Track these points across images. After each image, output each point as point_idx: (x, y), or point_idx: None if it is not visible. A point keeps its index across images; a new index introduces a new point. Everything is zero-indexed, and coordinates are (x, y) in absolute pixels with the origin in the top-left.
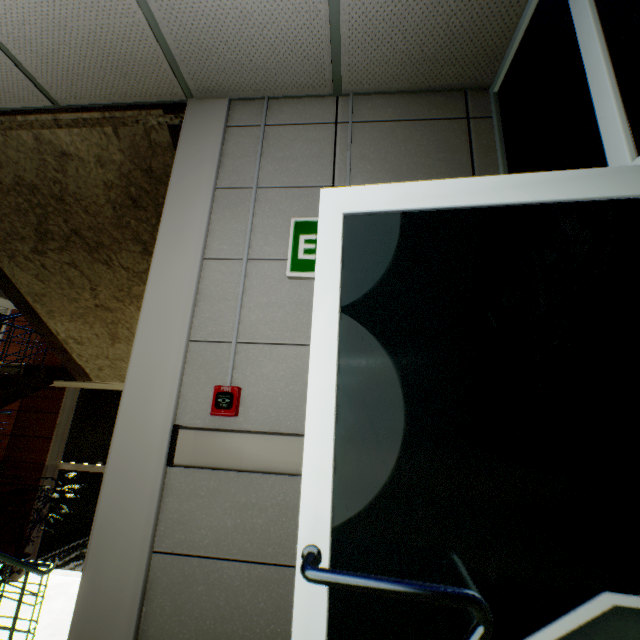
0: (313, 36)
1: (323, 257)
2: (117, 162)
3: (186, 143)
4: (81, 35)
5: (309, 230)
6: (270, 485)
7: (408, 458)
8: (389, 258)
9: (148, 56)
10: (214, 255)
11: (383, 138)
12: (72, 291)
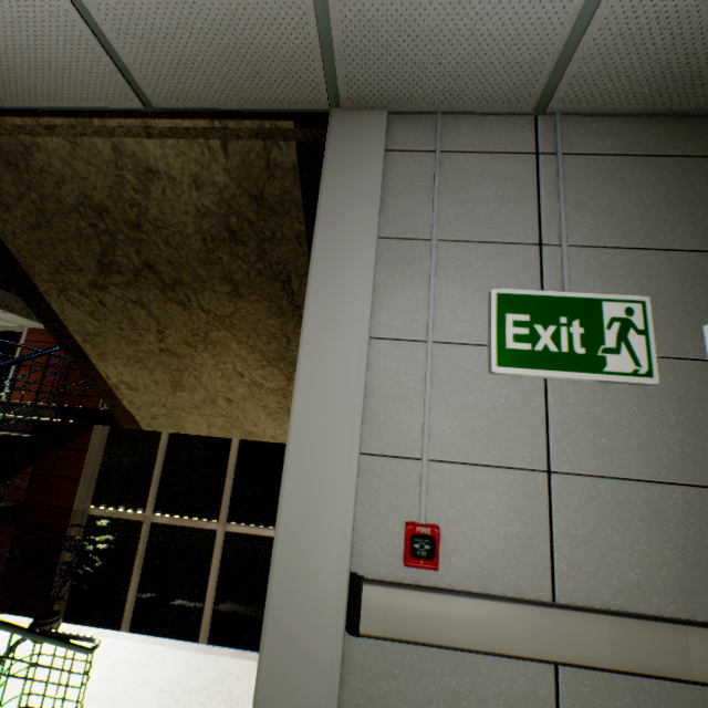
0: (543, 35)
1: None
2: (218, 184)
3: (333, 172)
4: (212, 16)
5: (518, 307)
6: (488, 666)
7: None
8: None
9: (297, 50)
10: (383, 333)
11: (604, 179)
12: (133, 332)
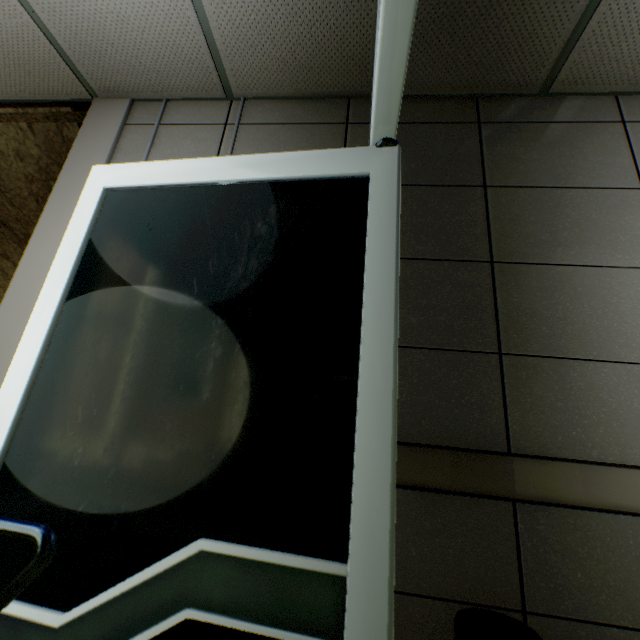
0: (191, 41)
1: (74, 226)
2: (35, 156)
3: (83, 138)
4: None
5: None
6: None
7: (85, 411)
8: (132, 229)
9: (45, 55)
10: None
11: (266, 139)
12: (7, 282)
